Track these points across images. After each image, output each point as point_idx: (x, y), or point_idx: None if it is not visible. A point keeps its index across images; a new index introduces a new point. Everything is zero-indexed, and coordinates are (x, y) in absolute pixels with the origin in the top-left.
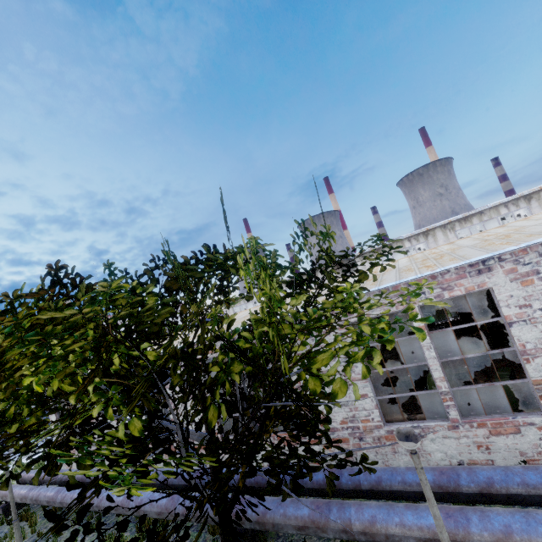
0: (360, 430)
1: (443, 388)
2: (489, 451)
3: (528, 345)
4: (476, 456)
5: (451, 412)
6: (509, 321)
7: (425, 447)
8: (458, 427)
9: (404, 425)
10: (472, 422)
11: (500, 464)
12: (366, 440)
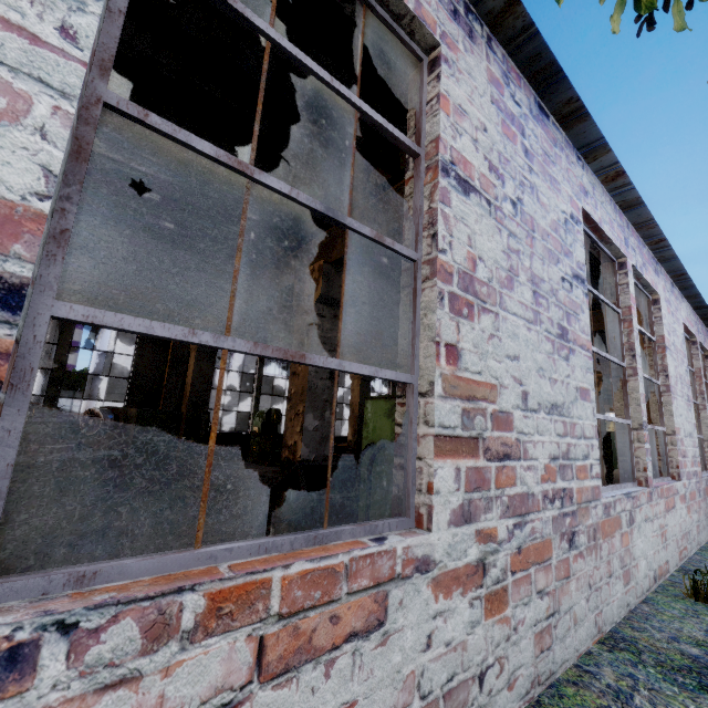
0: (574, 505)
1: (644, 415)
2: (666, 544)
3: (672, 380)
4: (661, 556)
5: (649, 463)
6: (666, 344)
7: (635, 548)
8: (653, 495)
9: (613, 492)
10: (658, 486)
11: (671, 568)
12: (580, 543)
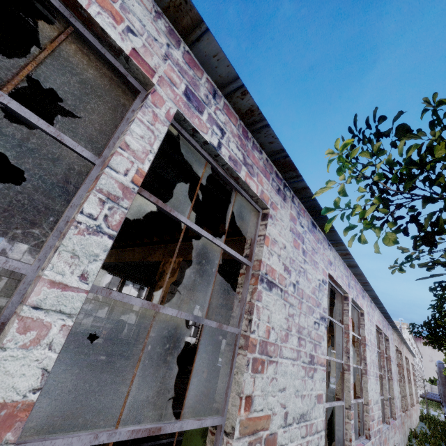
0: None
1: (352, 398)
2: None
3: (368, 366)
4: None
5: (353, 435)
6: (366, 342)
7: None
8: None
9: None
10: None
11: None
12: None
